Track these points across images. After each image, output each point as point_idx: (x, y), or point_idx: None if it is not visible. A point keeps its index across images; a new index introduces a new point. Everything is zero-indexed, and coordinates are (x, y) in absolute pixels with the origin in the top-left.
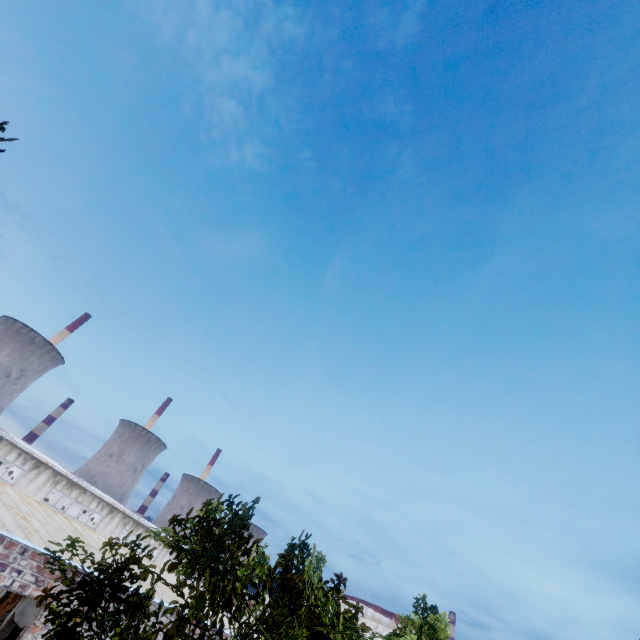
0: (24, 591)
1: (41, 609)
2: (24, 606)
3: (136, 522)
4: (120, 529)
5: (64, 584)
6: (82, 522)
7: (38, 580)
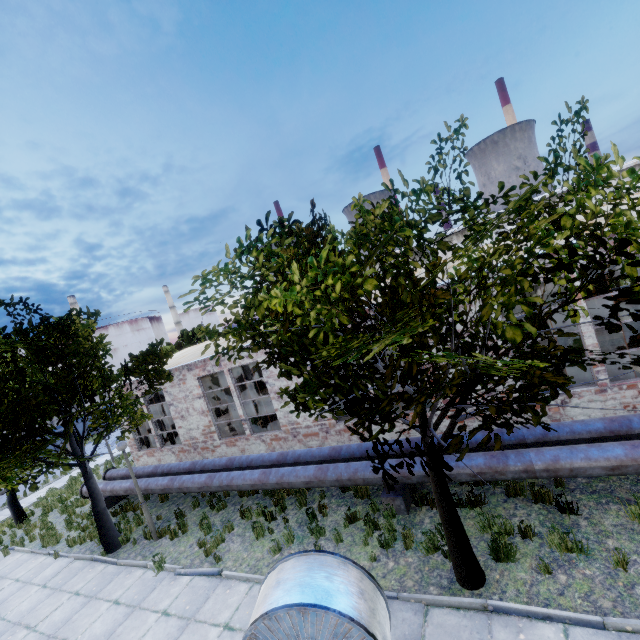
0: None
1: None
2: None
3: None
4: None
5: None
6: None
7: None
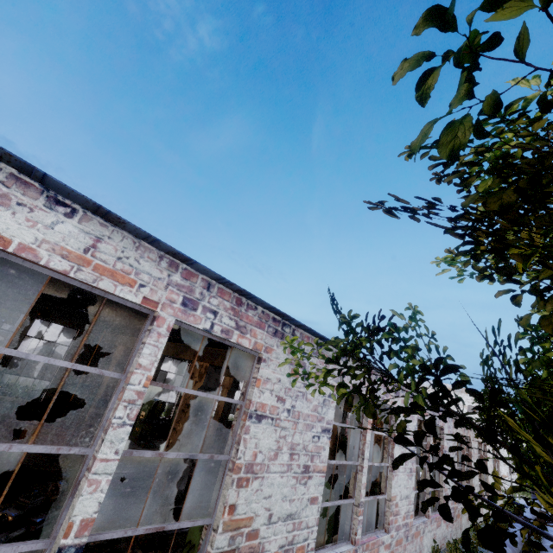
0: (229, 338)
1: (253, 362)
2: (212, 382)
3: None
4: None
5: (443, 151)
6: None
7: (238, 326)
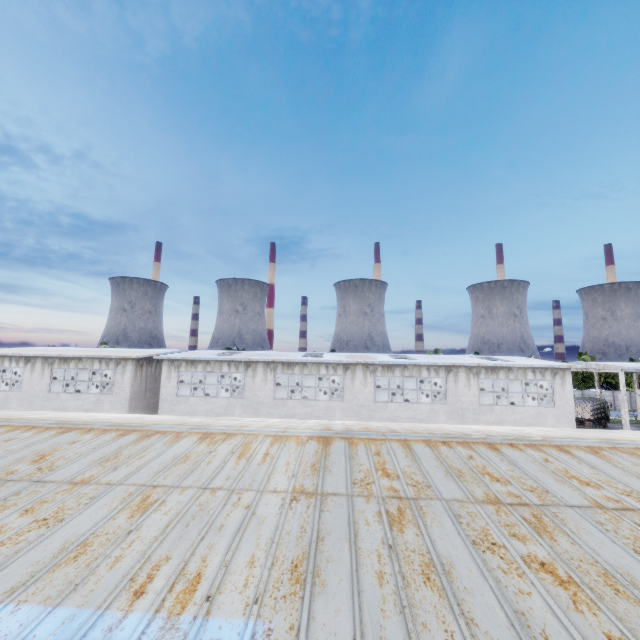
0: None
1: None
2: None
3: (385, 366)
4: (371, 378)
5: None
6: (325, 387)
7: None
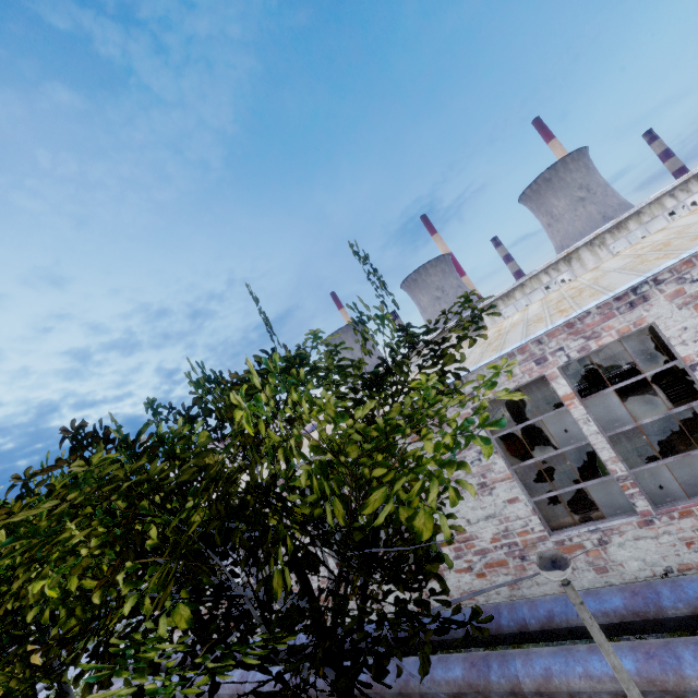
0: None
1: None
2: None
3: None
4: None
5: None
6: None
7: None
